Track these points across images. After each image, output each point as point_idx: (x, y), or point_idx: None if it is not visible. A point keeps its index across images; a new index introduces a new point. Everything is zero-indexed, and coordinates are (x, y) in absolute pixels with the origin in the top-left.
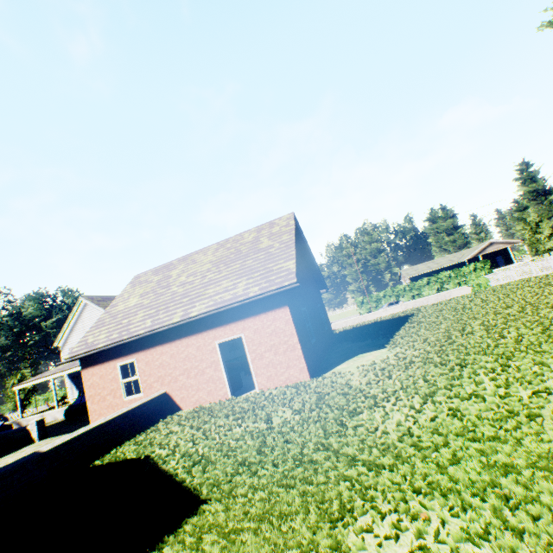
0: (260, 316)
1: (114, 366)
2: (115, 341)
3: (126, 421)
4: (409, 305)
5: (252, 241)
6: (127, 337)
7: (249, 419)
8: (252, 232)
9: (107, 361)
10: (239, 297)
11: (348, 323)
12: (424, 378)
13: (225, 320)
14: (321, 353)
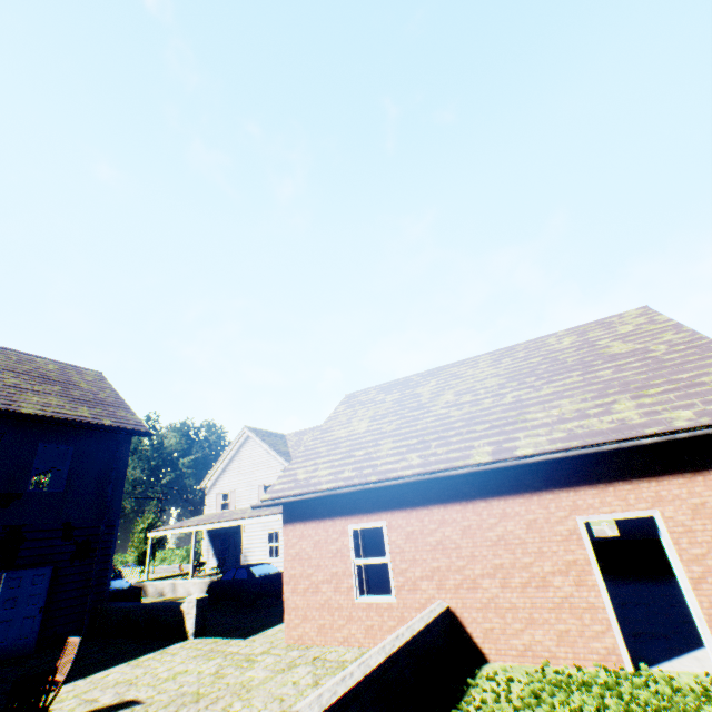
0: (707, 476)
1: (341, 529)
2: (352, 482)
3: (410, 663)
4: None
5: (577, 346)
6: (376, 478)
7: None
8: (562, 335)
9: (330, 517)
10: (643, 427)
11: None
12: None
13: (602, 472)
14: None
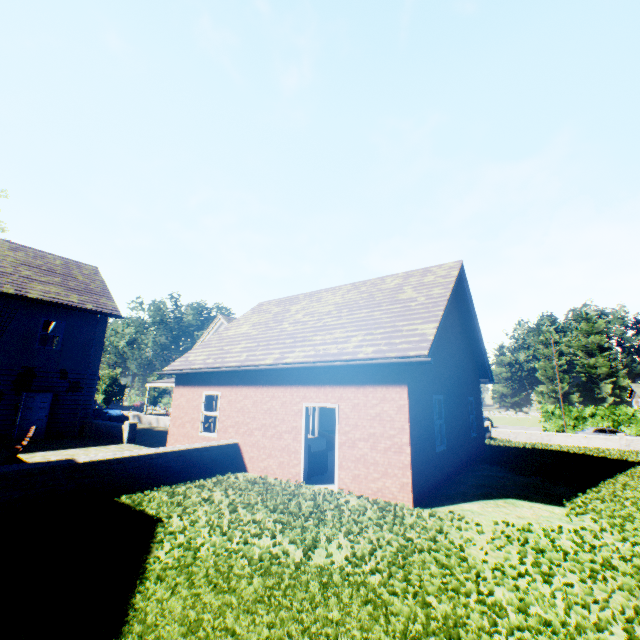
0: (365, 388)
1: (200, 393)
2: (207, 366)
3: (180, 460)
4: (635, 442)
5: (392, 288)
6: (218, 365)
7: (289, 532)
8: (398, 277)
9: (196, 385)
10: (345, 355)
11: (519, 436)
12: (629, 628)
13: (322, 379)
14: (450, 470)
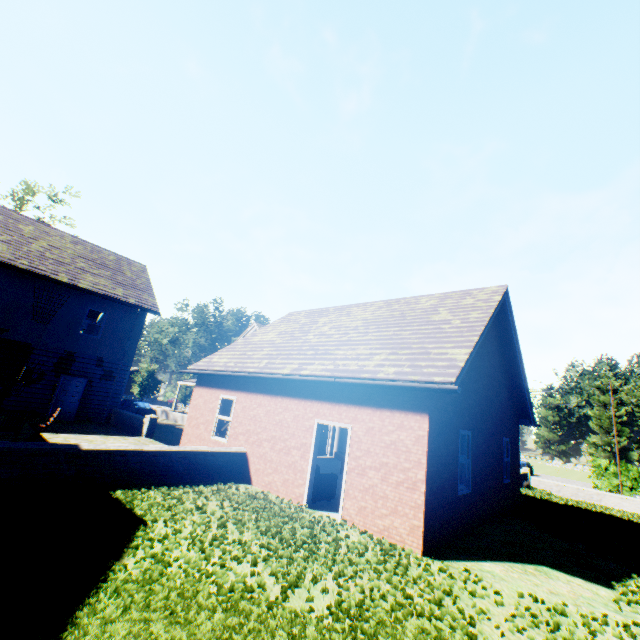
0: (382, 412)
1: (218, 396)
2: (226, 369)
3: (184, 462)
4: None
5: (426, 308)
6: (237, 370)
7: (273, 561)
8: (434, 297)
9: (215, 387)
10: (364, 373)
11: (563, 490)
12: None
13: (337, 396)
14: (474, 518)
